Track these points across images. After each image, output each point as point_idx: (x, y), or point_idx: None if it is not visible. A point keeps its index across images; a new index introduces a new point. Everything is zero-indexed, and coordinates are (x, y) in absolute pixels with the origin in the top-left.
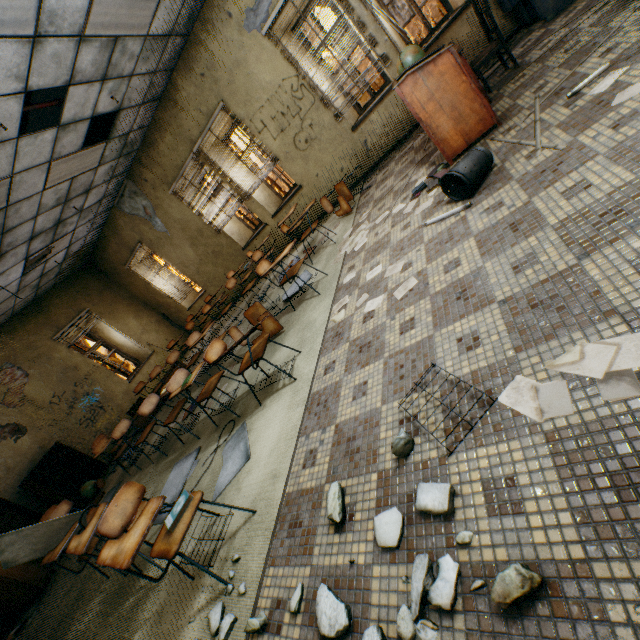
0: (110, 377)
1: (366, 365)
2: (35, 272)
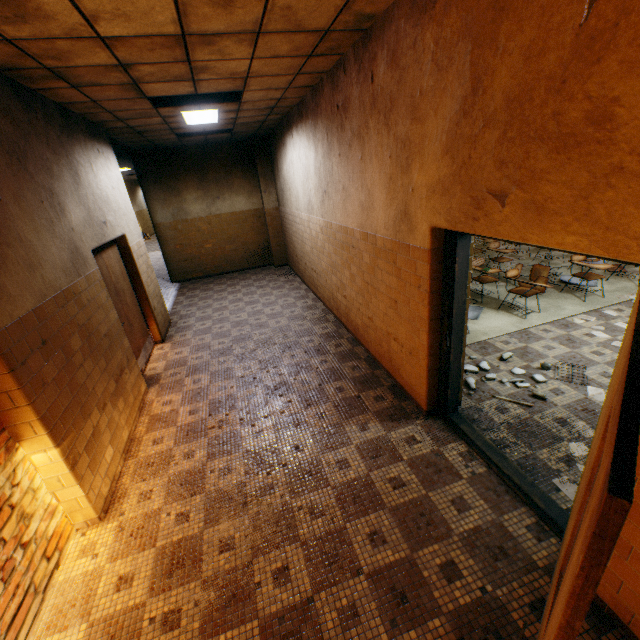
0: None
1: (562, 345)
2: None
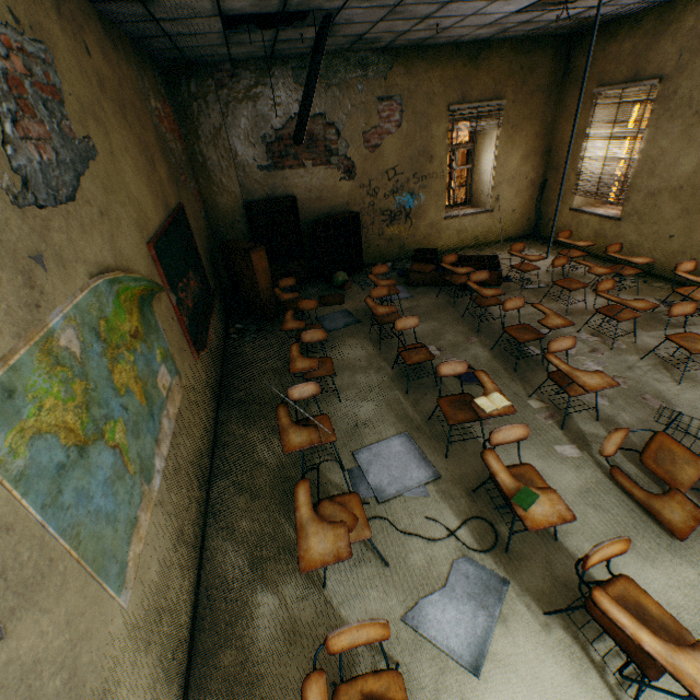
0: (439, 196)
1: None
2: (527, 15)
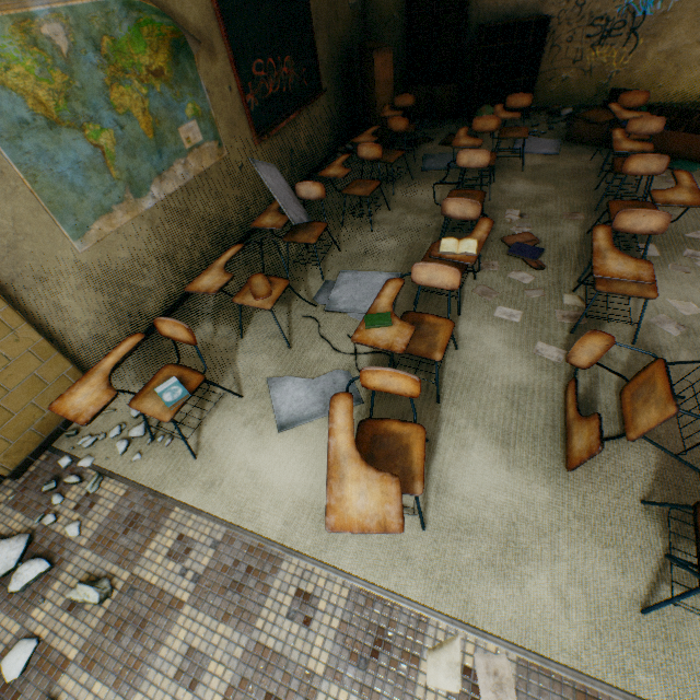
0: None
1: None
2: None
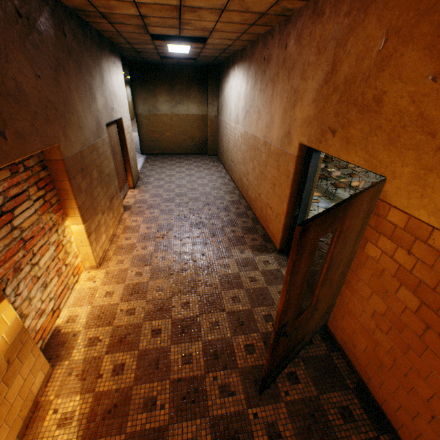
0: None
1: None
2: None
